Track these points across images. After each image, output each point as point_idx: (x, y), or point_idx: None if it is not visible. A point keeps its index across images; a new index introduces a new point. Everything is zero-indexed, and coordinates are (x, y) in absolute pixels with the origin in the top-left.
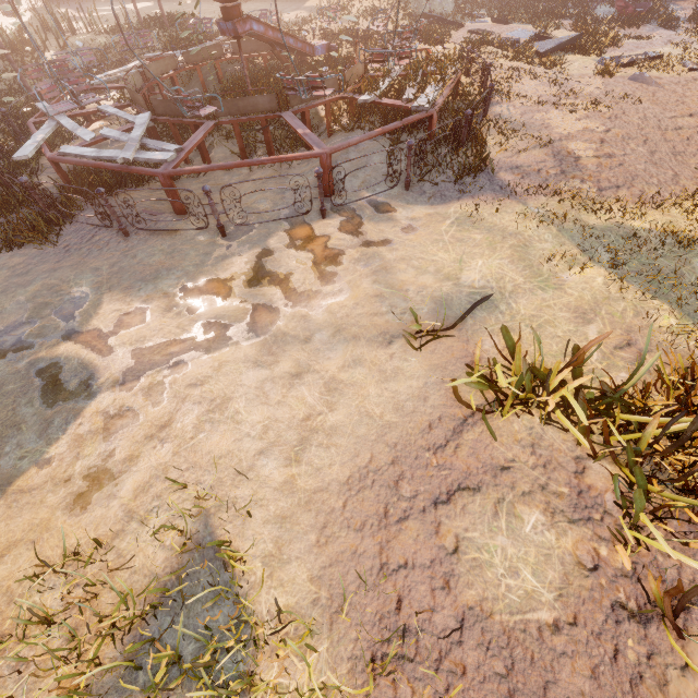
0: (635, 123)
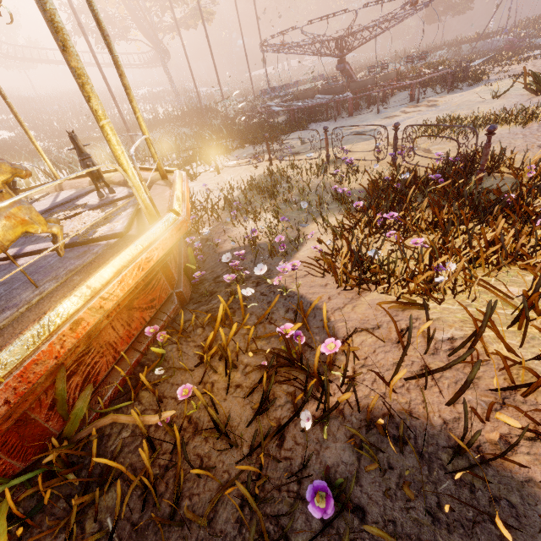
0: None
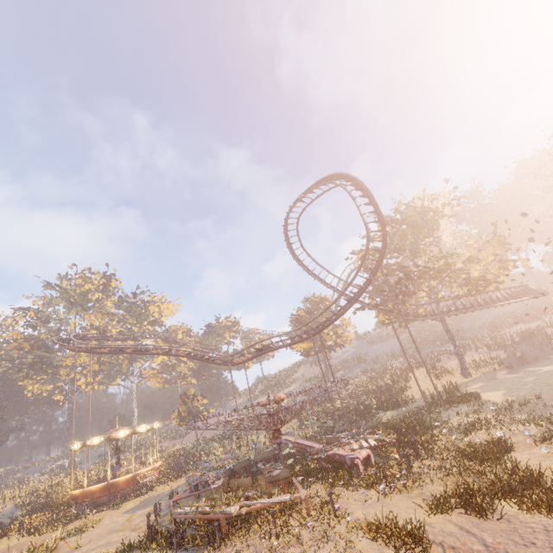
0: None
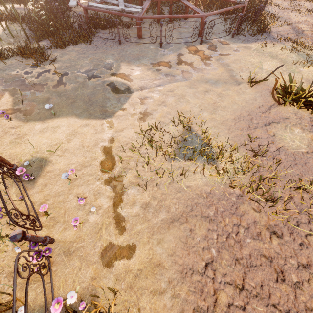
0: None
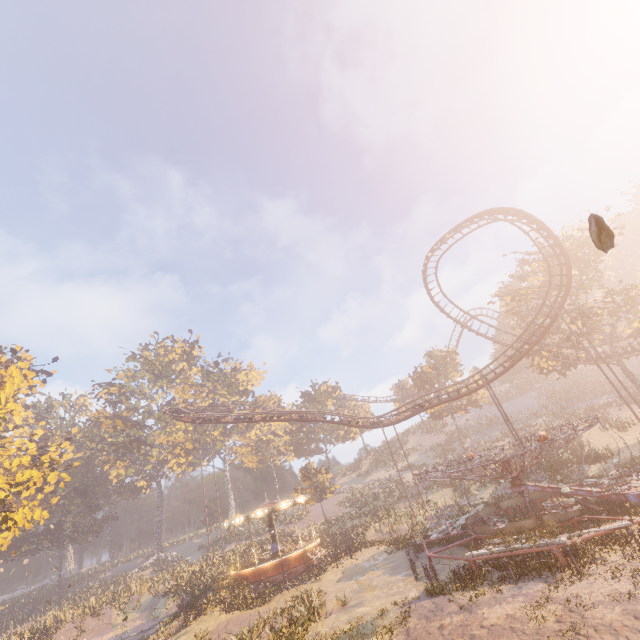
0: (498, 638)
